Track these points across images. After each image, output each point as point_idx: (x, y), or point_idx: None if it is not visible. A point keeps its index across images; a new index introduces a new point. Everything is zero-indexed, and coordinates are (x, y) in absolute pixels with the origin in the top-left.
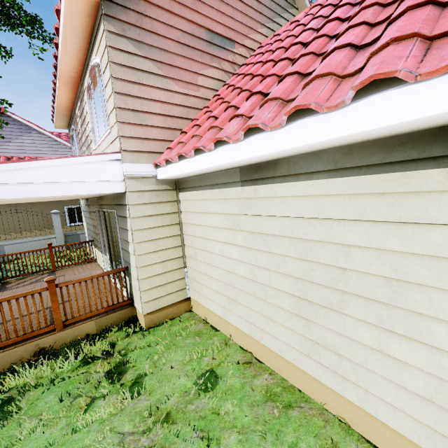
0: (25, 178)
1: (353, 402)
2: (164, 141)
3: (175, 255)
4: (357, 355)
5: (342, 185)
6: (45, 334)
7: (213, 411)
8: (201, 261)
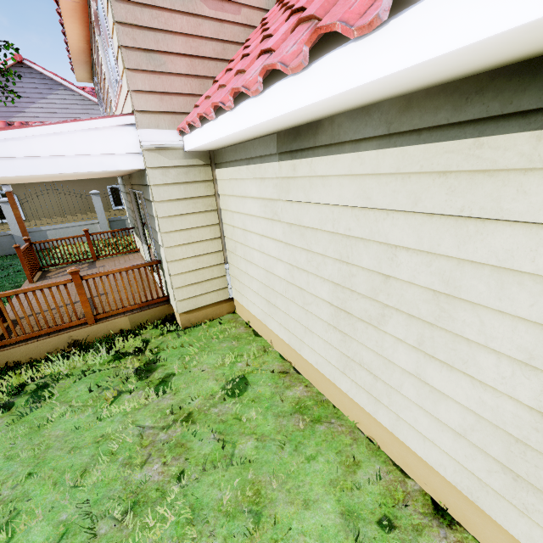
0: (20, 151)
1: (384, 425)
2: (192, 95)
3: (213, 249)
4: (392, 378)
5: (394, 160)
6: (77, 326)
7: (235, 417)
8: (242, 257)
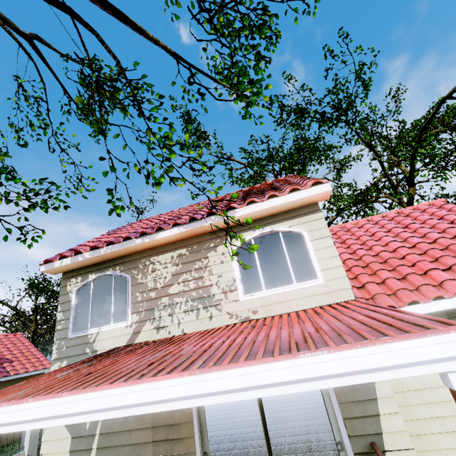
0: None
1: None
2: None
3: None
4: None
5: None
6: None
7: None
8: (418, 404)
